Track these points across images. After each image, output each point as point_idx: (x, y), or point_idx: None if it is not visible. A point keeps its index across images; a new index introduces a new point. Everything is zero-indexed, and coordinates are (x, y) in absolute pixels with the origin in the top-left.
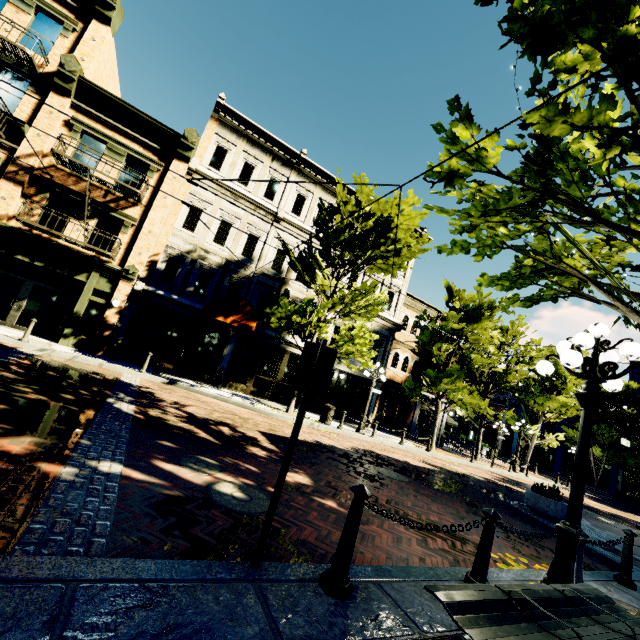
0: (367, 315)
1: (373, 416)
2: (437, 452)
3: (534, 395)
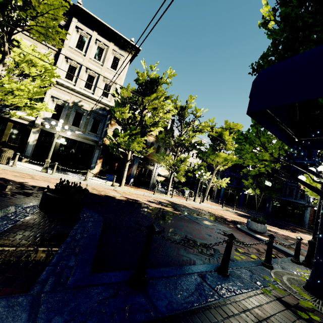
0: (85, 98)
1: (98, 169)
2: (126, 188)
3: (207, 154)
